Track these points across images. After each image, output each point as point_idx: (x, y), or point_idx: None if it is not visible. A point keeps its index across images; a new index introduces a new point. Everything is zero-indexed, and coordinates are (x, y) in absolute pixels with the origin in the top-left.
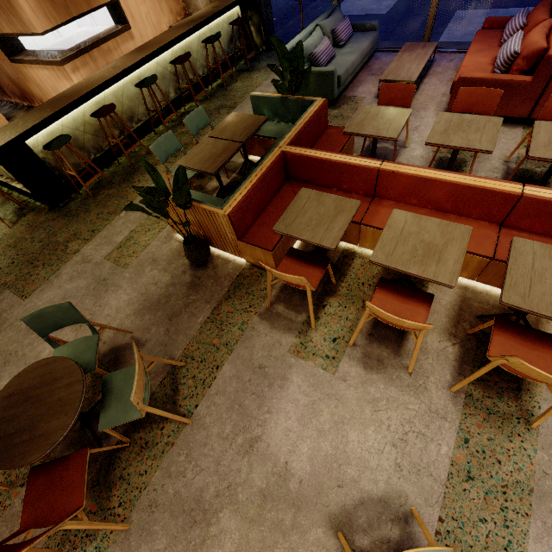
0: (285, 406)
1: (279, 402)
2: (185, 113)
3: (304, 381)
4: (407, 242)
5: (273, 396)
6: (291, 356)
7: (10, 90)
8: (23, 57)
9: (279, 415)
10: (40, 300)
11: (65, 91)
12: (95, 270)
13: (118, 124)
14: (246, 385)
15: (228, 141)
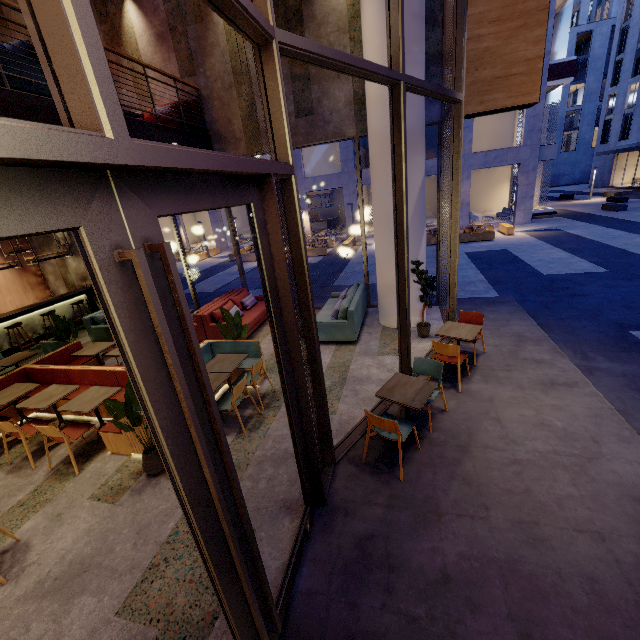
0: None
1: None
2: None
3: None
4: (43, 396)
5: None
6: None
7: None
8: None
9: None
10: None
11: None
12: None
13: None
14: None
15: None
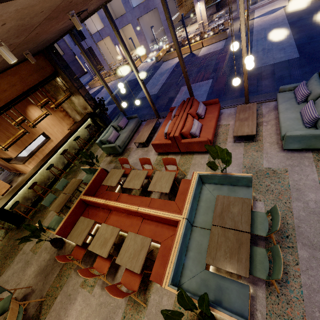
0: (73, 312)
1: (71, 311)
2: (71, 167)
3: (81, 299)
4: (100, 239)
5: (70, 308)
6: (80, 288)
7: (12, 169)
8: (12, 162)
9: (70, 317)
10: (5, 276)
11: (18, 182)
12: (26, 257)
13: (43, 183)
14: (63, 304)
15: (67, 195)
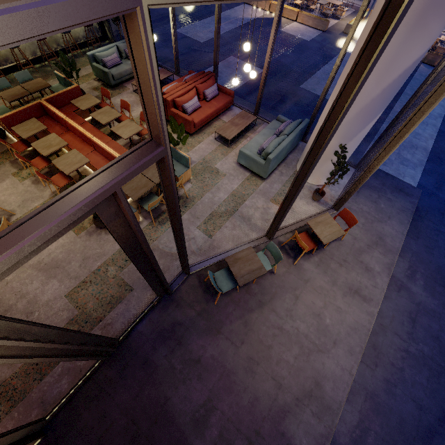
0: None
1: None
2: (44, 66)
3: (10, 182)
4: (46, 142)
5: None
6: (11, 175)
7: None
8: None
9: None
10: None
11: None
12: None
13: None
14: None
15: (26, 91)
